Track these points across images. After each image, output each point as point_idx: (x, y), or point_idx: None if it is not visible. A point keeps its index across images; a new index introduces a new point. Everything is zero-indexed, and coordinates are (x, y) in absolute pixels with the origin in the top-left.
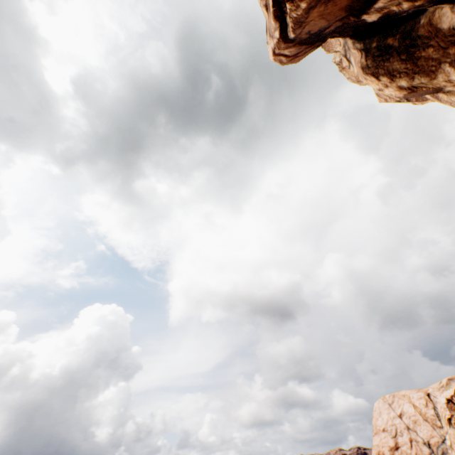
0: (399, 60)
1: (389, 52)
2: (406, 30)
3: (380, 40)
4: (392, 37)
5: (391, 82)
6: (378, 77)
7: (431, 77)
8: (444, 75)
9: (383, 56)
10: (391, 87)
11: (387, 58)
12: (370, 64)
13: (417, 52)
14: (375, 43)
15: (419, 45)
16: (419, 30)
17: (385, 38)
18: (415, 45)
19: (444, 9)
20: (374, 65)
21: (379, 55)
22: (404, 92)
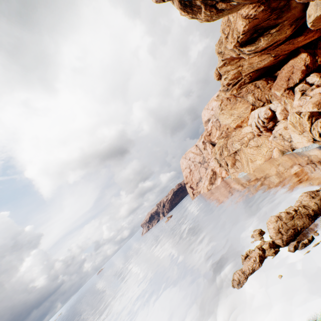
0: (189, 9)
1: (187, 6)
2: (190, 1)
3: (184, 2)
4: (187, 2)
5: (188, 15)
6: (184, 13)
7: (196, 16)
8: (198, 16)
9: (185, 7)
10: (188, 16)
11: (186, 8)
12: (182, 8)
13: (193, 9)
14: (182, 2)
15: (193, 7)
16: (193, 3)
17: (185, 2)
18: (192, 6)
19: (197, 1)
20: (183, 9)
21: (184, 6)
22: (191, 18)
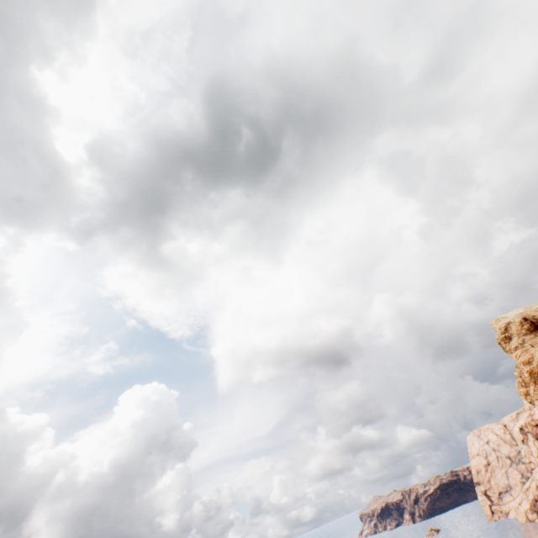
0: None
1: None
2: None
3: None
4: None
5: None
6: None
7: None
8: None
9: None
10: None
11: None
12: None
13: None
14: None
15: None
16: None
17: None
18: None
19: None
20: None
21: None
22: None
